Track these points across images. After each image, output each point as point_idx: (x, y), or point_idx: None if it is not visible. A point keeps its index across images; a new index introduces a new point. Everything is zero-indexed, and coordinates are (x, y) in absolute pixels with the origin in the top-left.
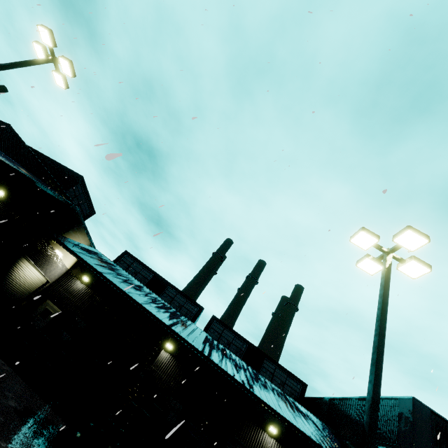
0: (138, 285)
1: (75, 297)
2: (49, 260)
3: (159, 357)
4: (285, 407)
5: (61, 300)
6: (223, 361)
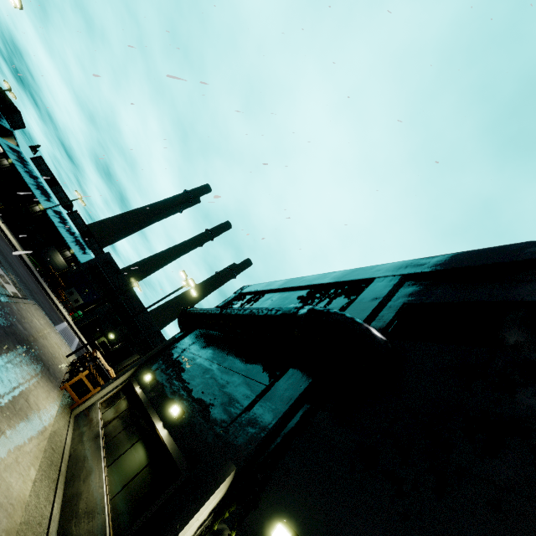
0: (35, 177)
1: (3, 166)
2: None
3: (35, 208)
4: (72, 240)
5: None
6: (55, 217)
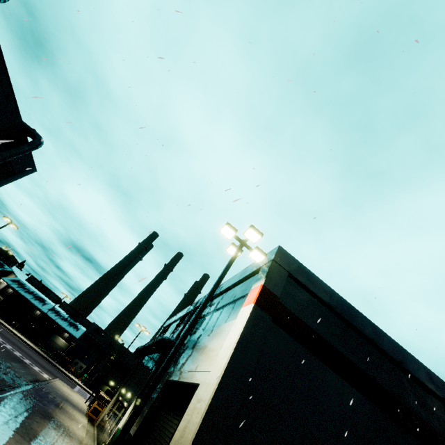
0: (32, 292)
1: (9, 294)
2: (1, 284)
3: (37, 313)
4: (67, 324)
5: (4, 295)
6: (51, 313)
